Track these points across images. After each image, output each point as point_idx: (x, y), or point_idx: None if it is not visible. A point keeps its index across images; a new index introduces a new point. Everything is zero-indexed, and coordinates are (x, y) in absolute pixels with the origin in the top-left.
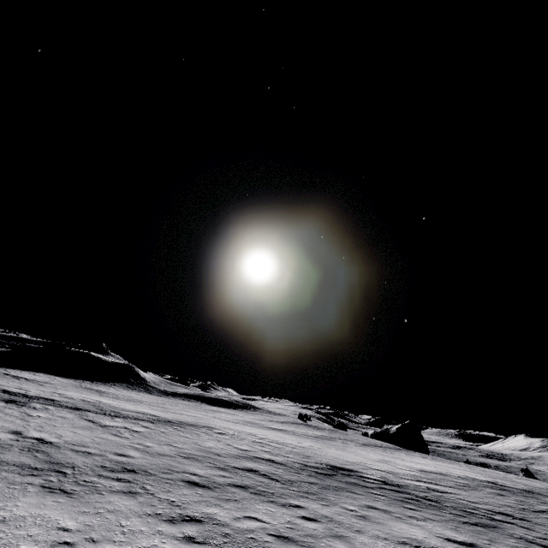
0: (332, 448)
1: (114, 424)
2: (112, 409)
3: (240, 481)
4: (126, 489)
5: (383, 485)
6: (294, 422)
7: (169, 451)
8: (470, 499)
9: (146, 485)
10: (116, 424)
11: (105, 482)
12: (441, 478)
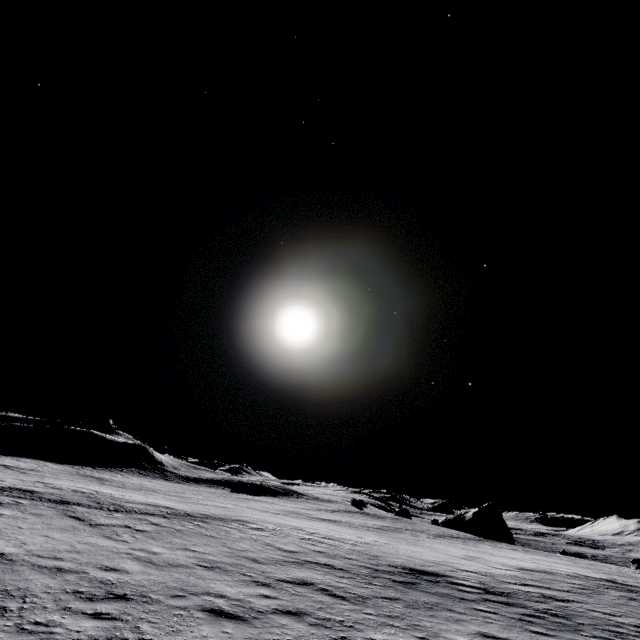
0: (402, 542)
1: (110, 521)
2: (113, 501)
3: (290, 604)
4: (105, 634)
5: (485, 594)
6: (347, 510)
7: (185, 559)
8: (603, 609)
9: (142, 624)
10: (113, 521)
11: (72, 622)
12: (549, 578)
